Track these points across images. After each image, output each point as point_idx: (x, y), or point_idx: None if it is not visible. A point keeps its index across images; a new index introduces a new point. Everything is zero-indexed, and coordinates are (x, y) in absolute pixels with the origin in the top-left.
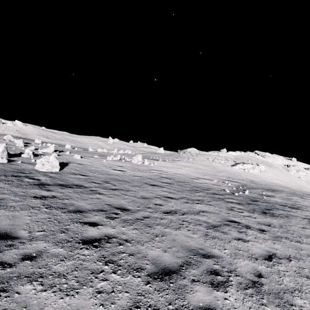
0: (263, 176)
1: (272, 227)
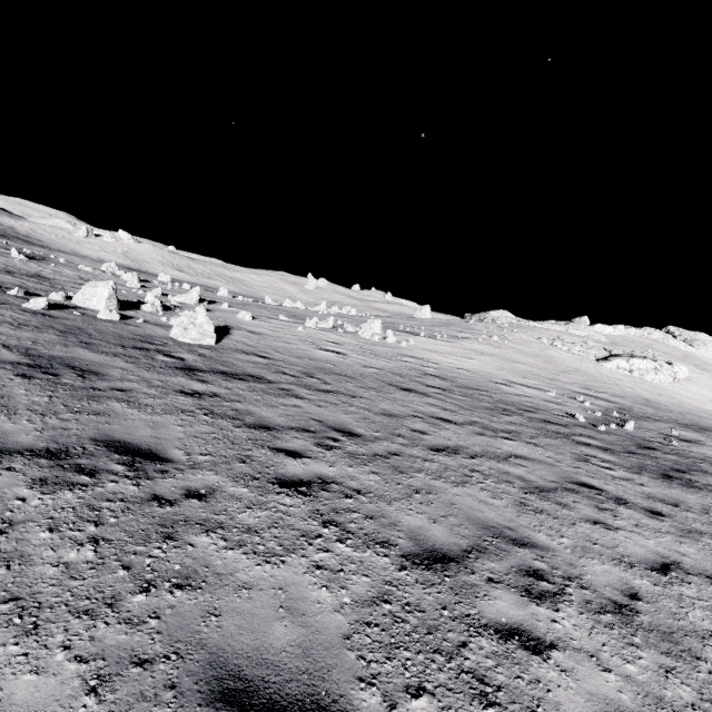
0: (680, 391)
1: (683, 510)
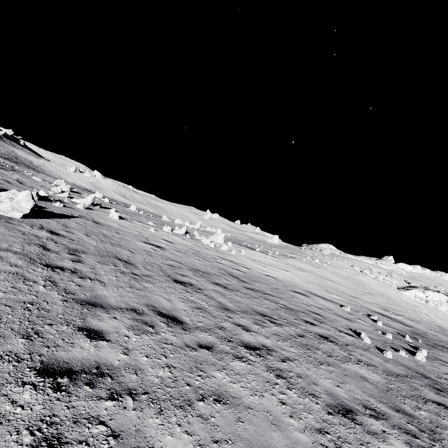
0: None
1: None
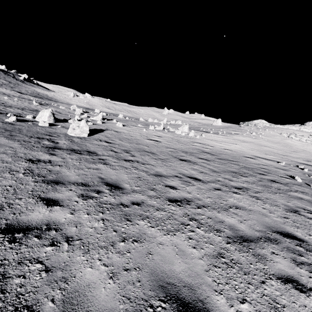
0: None
1: None
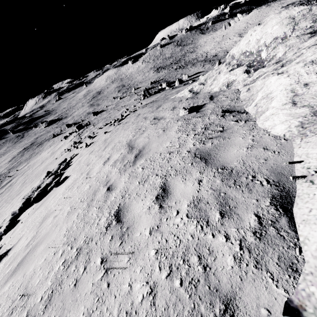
0: None
1: None
